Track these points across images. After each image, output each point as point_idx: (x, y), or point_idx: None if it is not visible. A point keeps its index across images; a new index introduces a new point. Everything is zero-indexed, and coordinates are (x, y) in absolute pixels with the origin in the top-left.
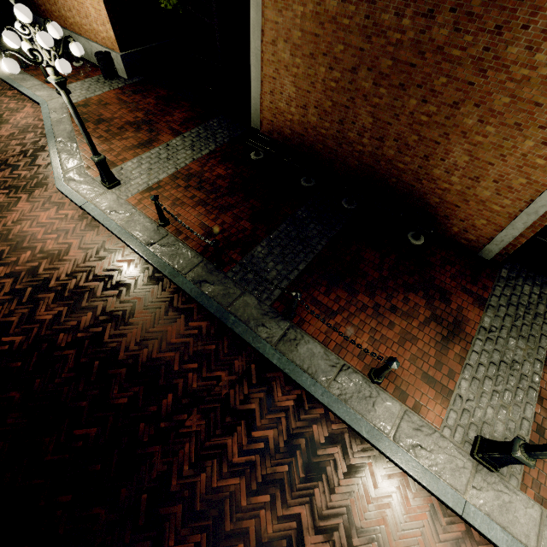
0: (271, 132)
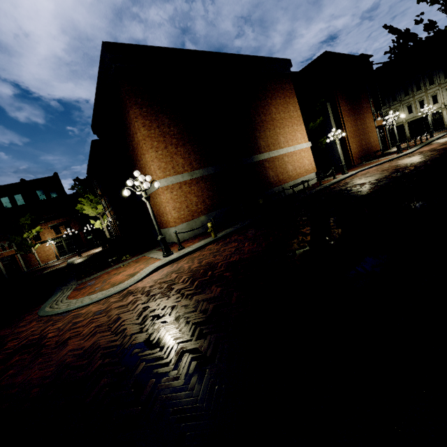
0: (355, 159)
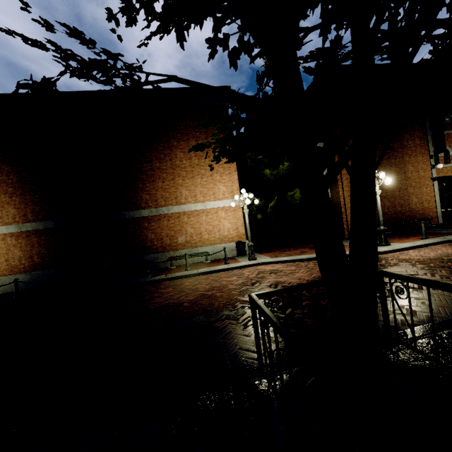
0: None
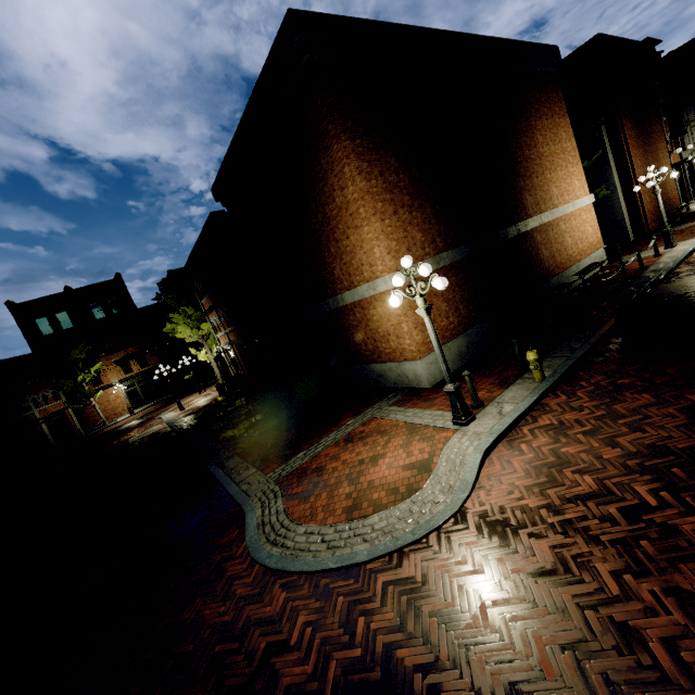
0: (650, 223)
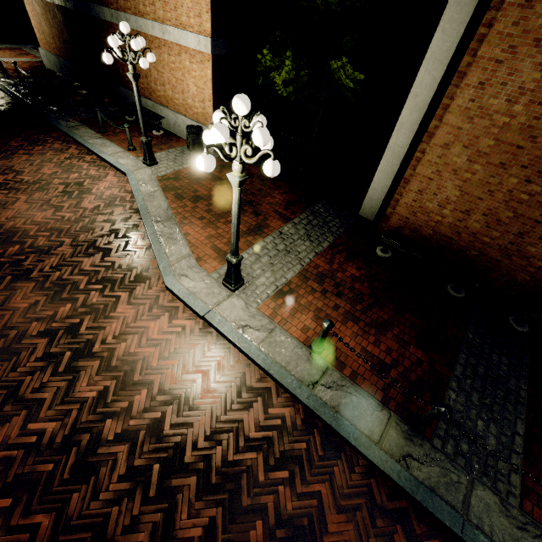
0: (400, 228)
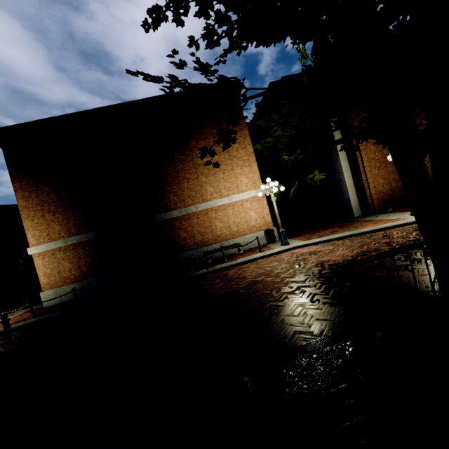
0: (379, 203)
